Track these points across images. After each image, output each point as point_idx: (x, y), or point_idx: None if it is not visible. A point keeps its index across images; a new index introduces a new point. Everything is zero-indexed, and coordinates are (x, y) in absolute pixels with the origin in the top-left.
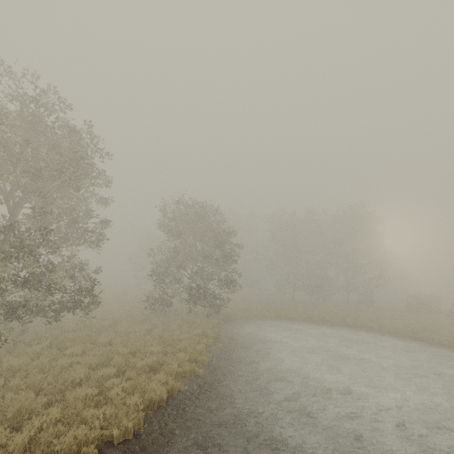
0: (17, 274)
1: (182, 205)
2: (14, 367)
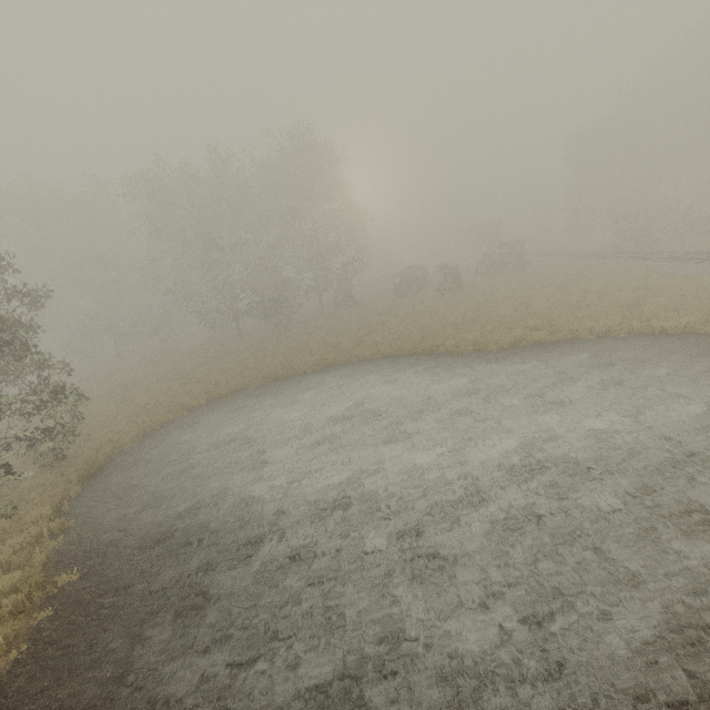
0: None
1: None
2: None
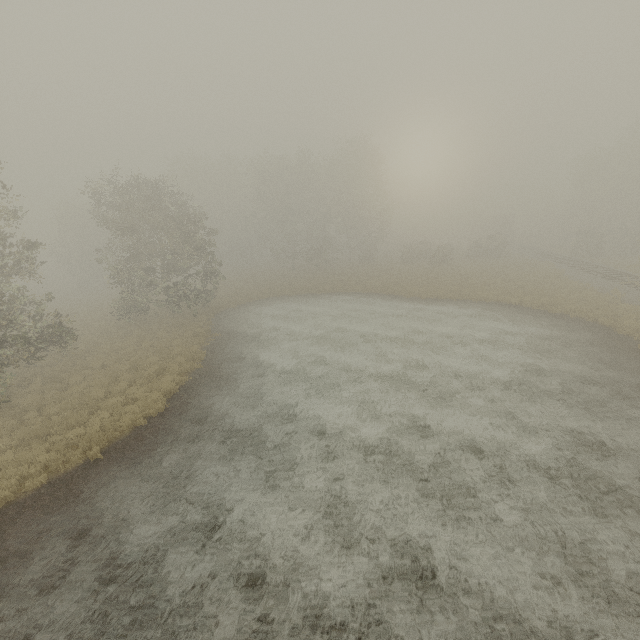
0: None
1: (122, 189)
2: (34, 403)
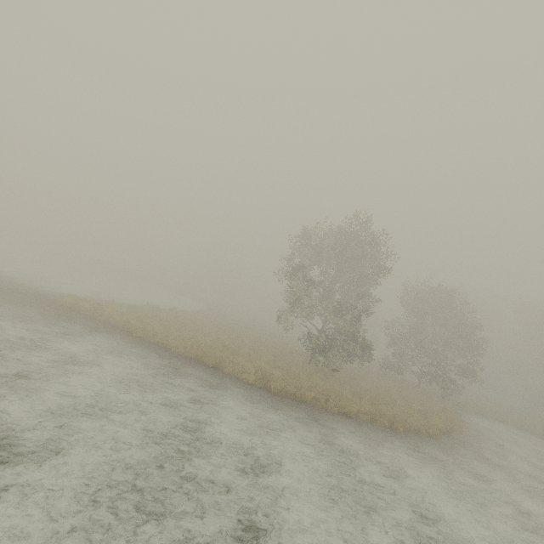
0: (355, 333)
1: (429, 289)
2: (346, 381)
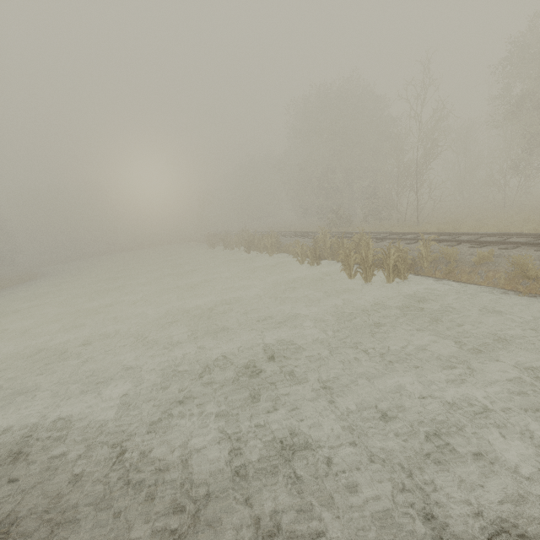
0: None
1: None
2: None
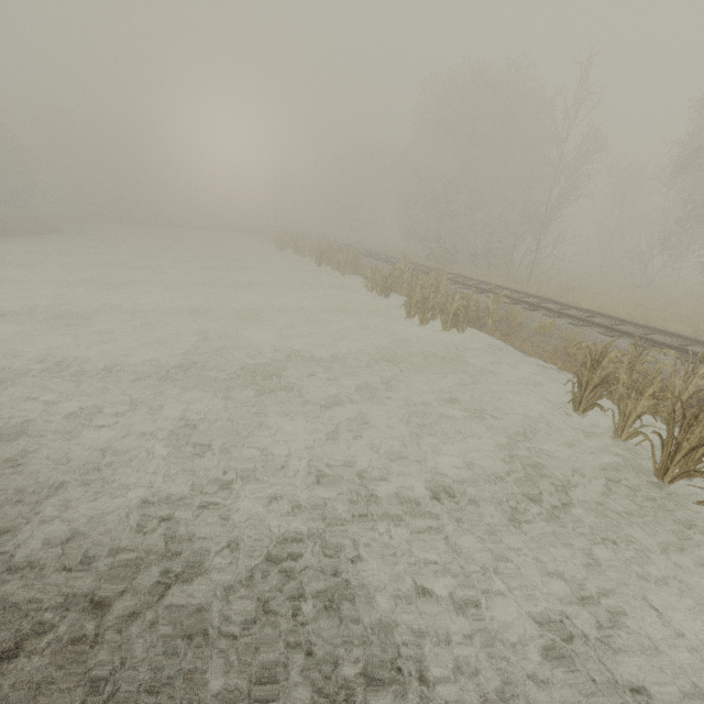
0: None
1: None
2: None
